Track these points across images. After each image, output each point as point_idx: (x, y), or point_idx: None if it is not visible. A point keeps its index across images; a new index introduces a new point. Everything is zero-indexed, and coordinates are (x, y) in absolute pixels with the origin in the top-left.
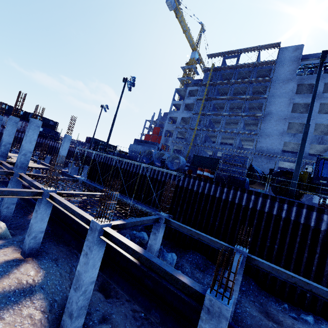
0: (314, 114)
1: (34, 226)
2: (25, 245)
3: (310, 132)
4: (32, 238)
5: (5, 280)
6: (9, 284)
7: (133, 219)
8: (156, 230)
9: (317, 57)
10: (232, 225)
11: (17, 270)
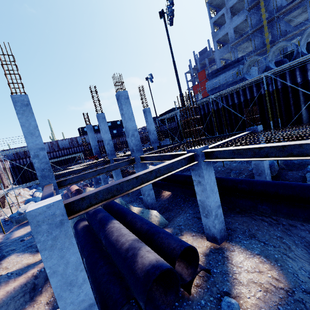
0: None
1: (208, 203)
2: (209, 229)
3: None
4: (214, 218)
5: (241, 288)
6: (255, 295)
7: None
8: None
9: None
10: None
11: (236, 268)
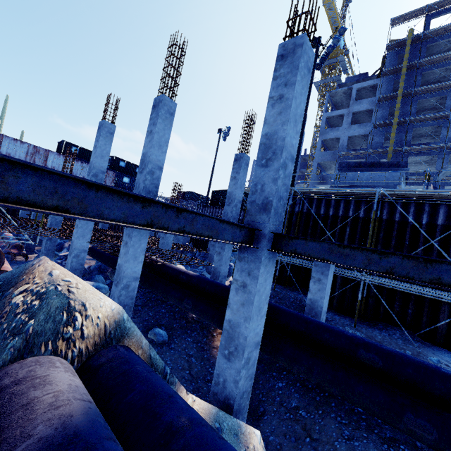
0: None
1: None
2: None
3: None
4: None
5: None
6: None
7: None
8: None
9: None
10: None
11: None
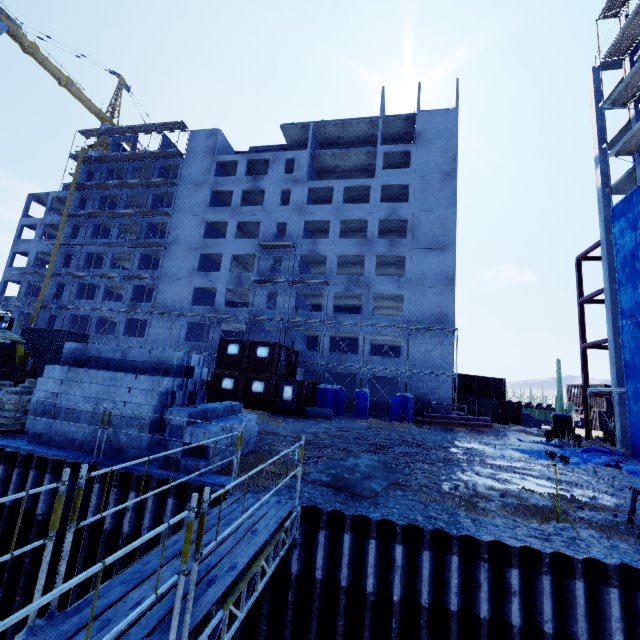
0: (231, 239)
1: None
2: None
3: (226, 269)
4: None
5: None
6: None
7: None
8: None
9: (254, 150)
10: None
11: None
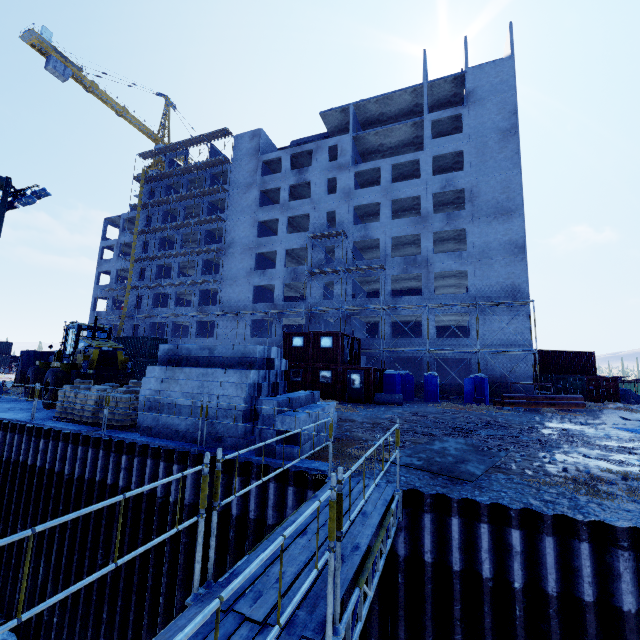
0: (283, 236)
1: None
2: None
3: (281, 265)
4: None
5: None
6: None
7: None
8: None
9: (296, 144)
10: None
11: None
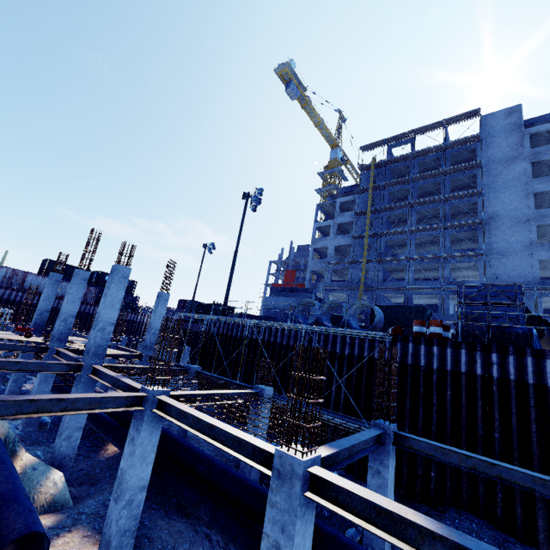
0: None
1: (128, 476)
2: (110, 525)
3: None
4: (124, 506)
5: None
6: None
7: (342, 439)
8: (380, 464)
9: (549, 118)
10: (538, 437)
11: None
